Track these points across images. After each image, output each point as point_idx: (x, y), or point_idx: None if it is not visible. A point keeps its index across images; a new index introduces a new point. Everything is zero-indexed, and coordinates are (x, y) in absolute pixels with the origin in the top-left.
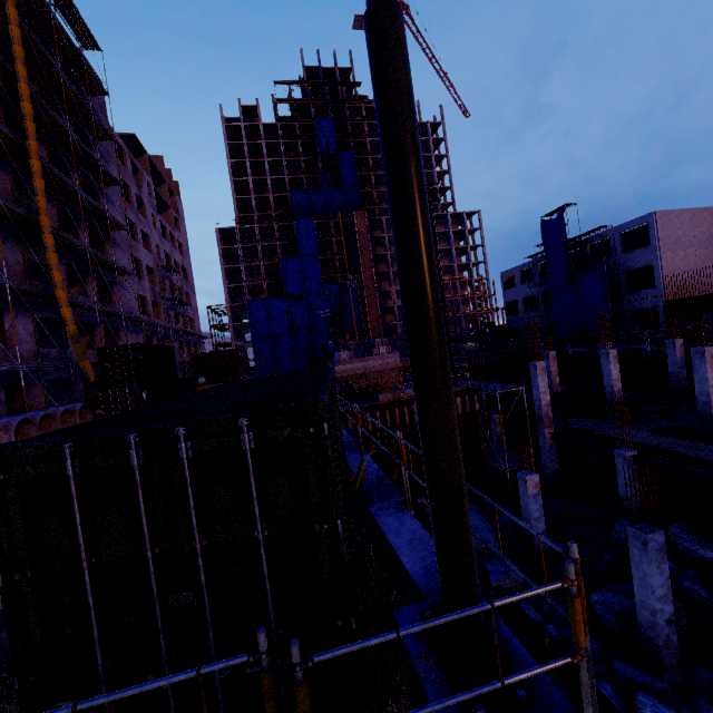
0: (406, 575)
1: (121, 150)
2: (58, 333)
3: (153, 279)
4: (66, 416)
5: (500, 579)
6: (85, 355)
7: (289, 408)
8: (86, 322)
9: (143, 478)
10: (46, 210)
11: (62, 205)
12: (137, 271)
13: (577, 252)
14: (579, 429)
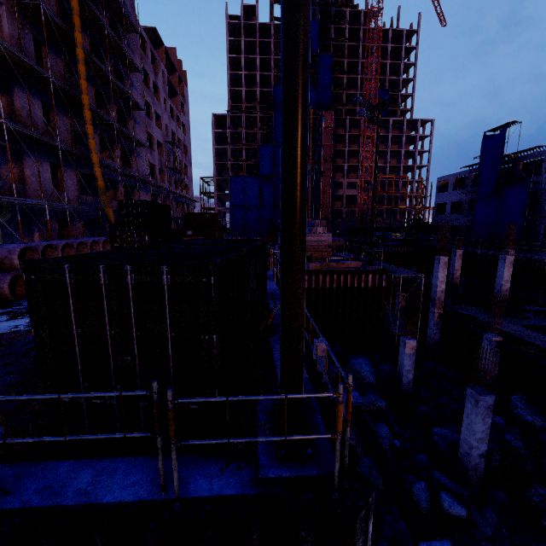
0: (277, 381)
1: (144, 42)
2: (93, 185)
3: (161, 151)
4: (94, 245)
5: (361, 402)
6: (109, 204)
7: (192, 264)
8: (112, 179)
9: (107, 291)
10: (86, 90)
11: (99, 87)
12: (150, 144)
13: (511, 167)
14: (464, 314)
